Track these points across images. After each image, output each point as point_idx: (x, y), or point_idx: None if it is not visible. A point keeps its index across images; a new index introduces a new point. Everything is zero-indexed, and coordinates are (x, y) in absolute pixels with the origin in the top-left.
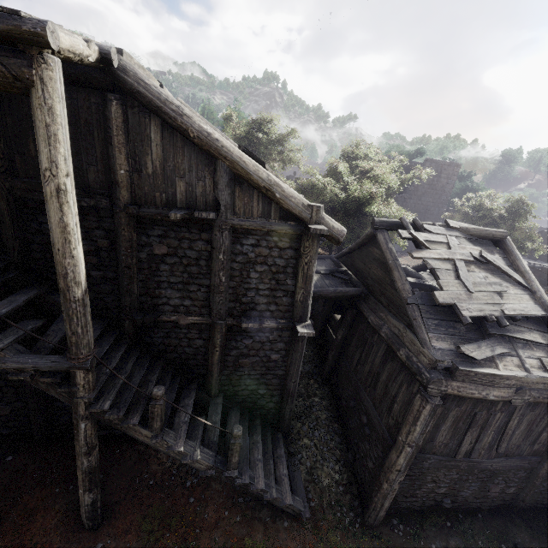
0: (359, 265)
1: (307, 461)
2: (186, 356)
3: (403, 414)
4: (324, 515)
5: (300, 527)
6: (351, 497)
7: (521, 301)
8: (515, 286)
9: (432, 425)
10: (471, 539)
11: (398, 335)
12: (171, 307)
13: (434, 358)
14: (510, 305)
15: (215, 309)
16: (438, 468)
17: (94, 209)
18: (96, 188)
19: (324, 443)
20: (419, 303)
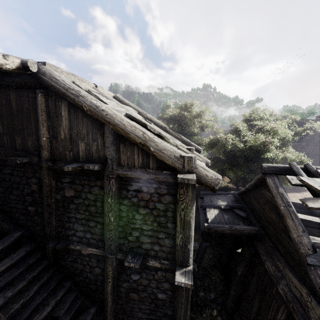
0: (254, 203)
1: None
2: (88, 280)
3: None
4: None
5: None
6: None
7: None
8: None
9: None
10: None
11: (300, 301)
12: (77, 238)
13: None
14: None
15: (106, 244)
16: None
17: (31, 164)
18: (32, 150)
19: None
20: None
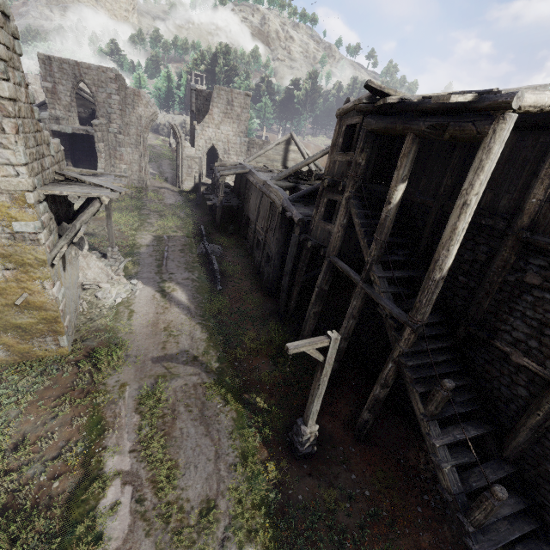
0: None
1: None
2: (497, 394)
3: None
4: None
5: None
6: None
7: None
8: None
9: None
10: None
11: None
12: (511, 338)
13: None
14: None
15: None
16: None
17: (490, 228)
18: (501, 212)
19: None
20: None
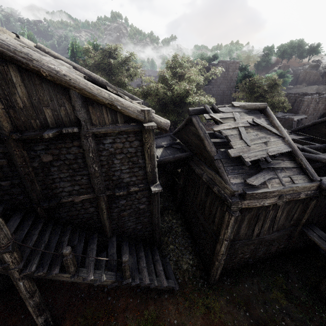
0: (185, 138)
1: (173, 257)
2: (85, 219)
3: (220, 224)
4: (186, 285)
5: (174, 296)
6: (200, 271)
7: (278, 145)
8: (273, 136)
9: (237, 226)
10: (264, 276)
11: (212, 178)
12: (67, 193)
13: (232, 190)
14: (272, 149)
15: (96, 188)
16: (243, 246)
17: None
18: None
19: (181, 245)
20: (221, 158)
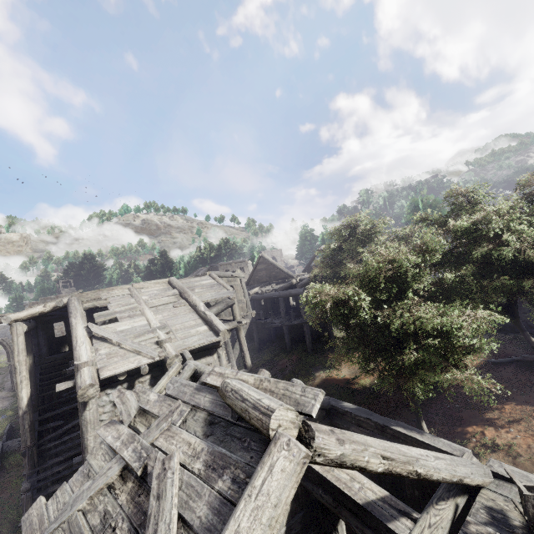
0: None
1: None
2: None
3: None
4: None
5: None
6: None
7: None
8: None
9: None
10: None
11: None
12: None
13: None
14: None
15: None
16: None
17: None
18: None
19: None
20: None
